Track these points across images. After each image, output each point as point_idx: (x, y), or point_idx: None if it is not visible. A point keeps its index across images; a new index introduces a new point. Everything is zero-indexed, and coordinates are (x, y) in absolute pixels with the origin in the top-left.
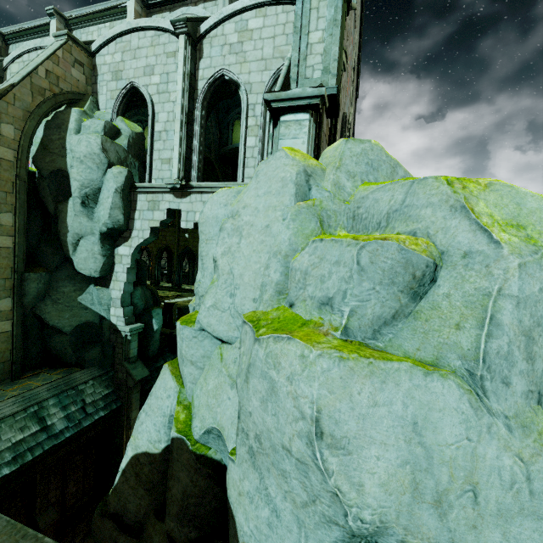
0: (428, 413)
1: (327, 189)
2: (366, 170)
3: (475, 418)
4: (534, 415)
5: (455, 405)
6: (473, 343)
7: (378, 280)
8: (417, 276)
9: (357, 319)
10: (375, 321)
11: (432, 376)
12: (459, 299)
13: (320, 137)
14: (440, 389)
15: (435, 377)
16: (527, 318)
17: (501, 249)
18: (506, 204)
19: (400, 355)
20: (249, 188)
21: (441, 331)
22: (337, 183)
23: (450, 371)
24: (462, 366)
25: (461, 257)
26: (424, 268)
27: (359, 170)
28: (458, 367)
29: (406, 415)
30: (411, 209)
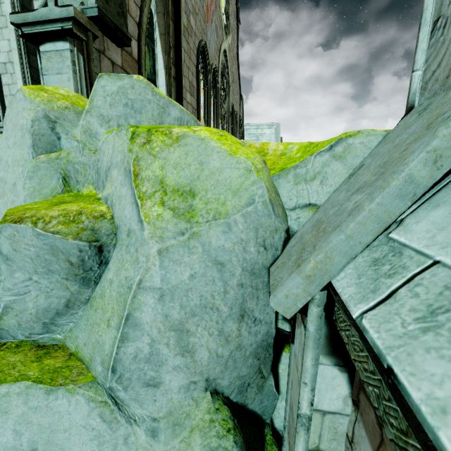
0: (51, 436)
1: (76, 138)
2: (125, 112)
3: (109, 432)
4: (194, 407)
5: (83, 423)
6: (111, 347)
7: (32, 269)
8: (74, 262)
9: (14, 316)
10: (42, 315)
11: (57, 393)
12: (115, 289)
13: (90, 72)
14: (66, 406)
15: (61, 393)
16: (176, 311)
17: (143, 230)
18: (190, 163)
19: (73, 349)
20: (1, 138)
21: (100, 326)
22: (87, 130)
23: (92, 378)
24: (101, 373)
25: (127, 235)
26: (78, 253)
27: (115, 113)
28: (99, 374)
29: (21, 443)
30: (112, 168)
